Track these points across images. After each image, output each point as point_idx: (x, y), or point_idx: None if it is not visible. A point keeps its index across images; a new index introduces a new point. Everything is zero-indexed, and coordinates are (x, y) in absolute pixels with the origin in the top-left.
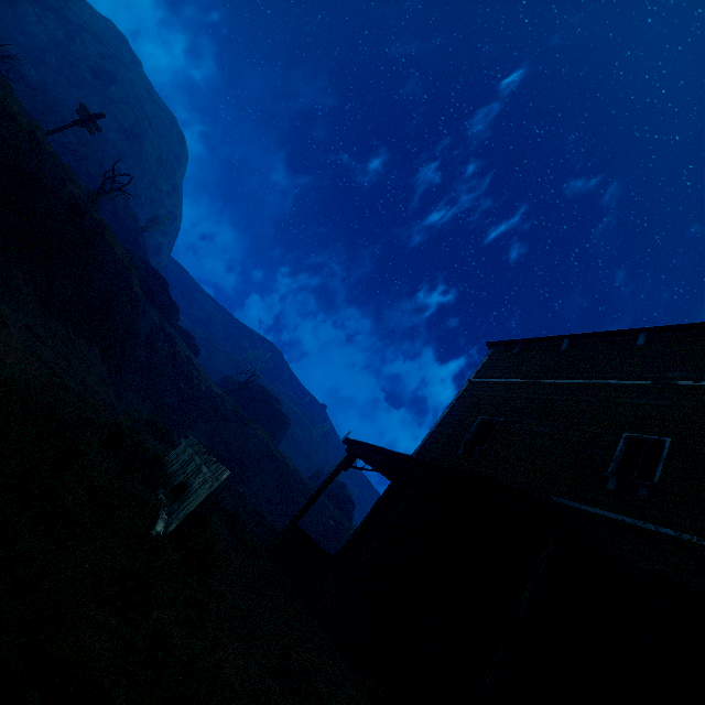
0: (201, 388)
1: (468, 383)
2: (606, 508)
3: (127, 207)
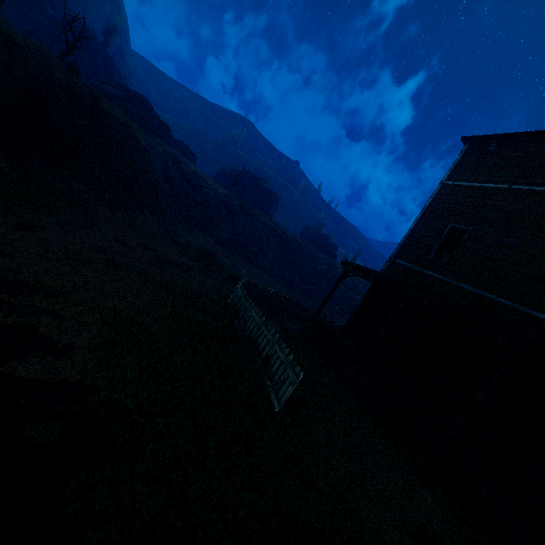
0: (211, 195)
1: (440, 187)
2: None
3: (81, 27)
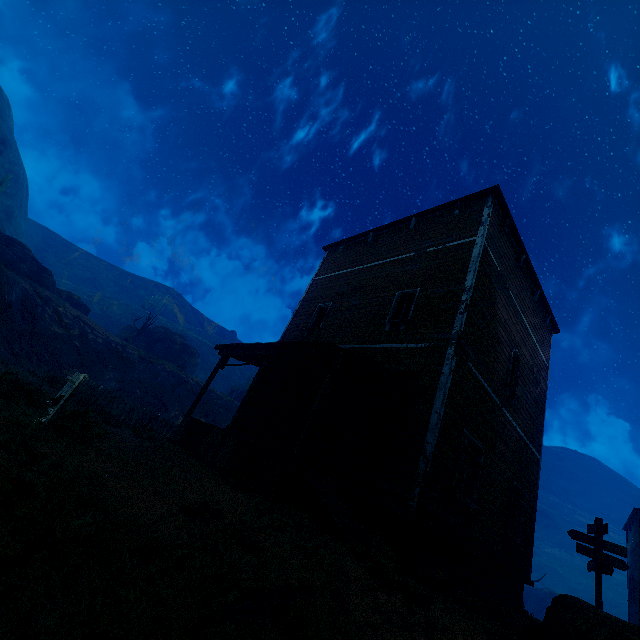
0: (98, 341)
1: (312, 282)
2: (384, 342)
3: None
